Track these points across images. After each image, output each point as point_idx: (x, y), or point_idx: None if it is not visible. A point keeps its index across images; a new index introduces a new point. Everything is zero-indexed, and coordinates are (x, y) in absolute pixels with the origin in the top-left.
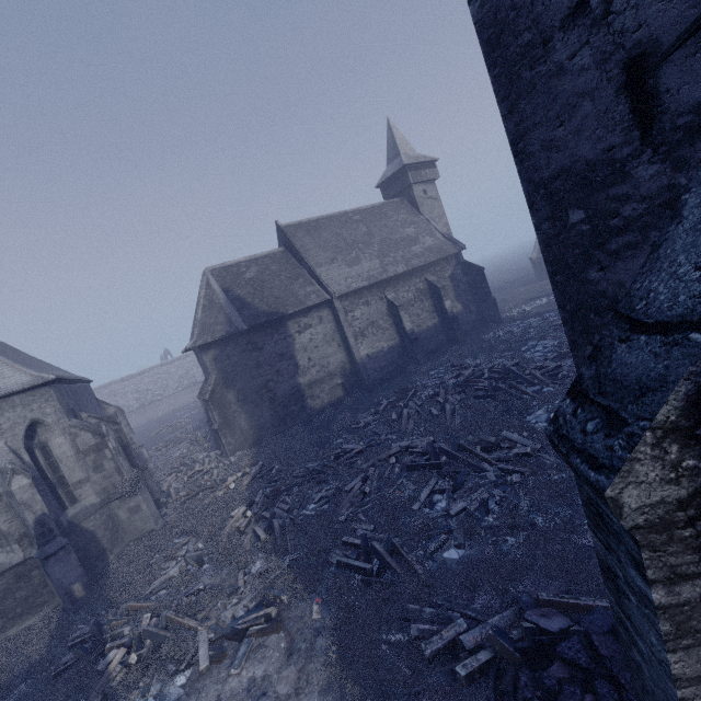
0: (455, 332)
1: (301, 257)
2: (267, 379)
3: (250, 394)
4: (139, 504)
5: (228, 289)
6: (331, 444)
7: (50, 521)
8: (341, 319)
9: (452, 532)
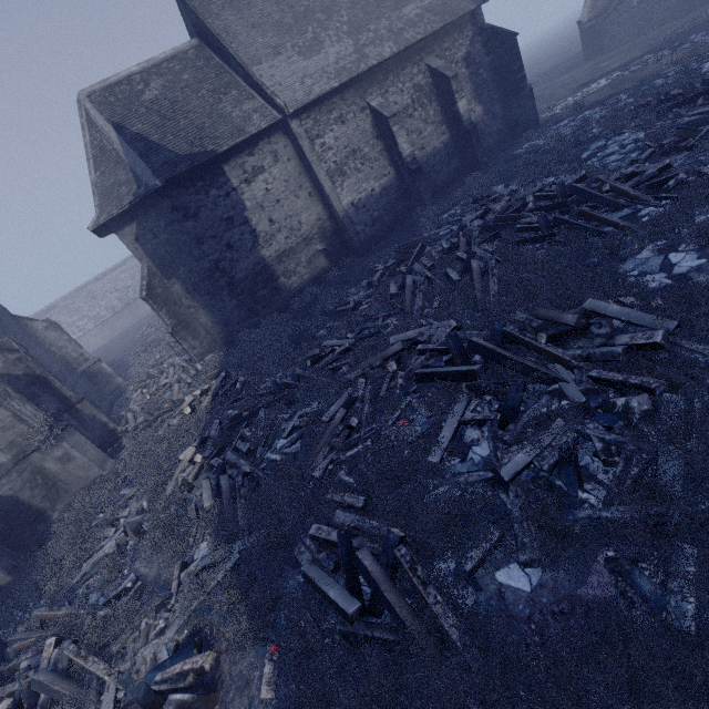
0: (473, 151)
1: (225, 50)
2: (217, 258)
3: (200, 283)
4: (68, 452)
5: (121, 124)
6: (312, 337)
7: None
8: (305, 151)
9: (511, 526)
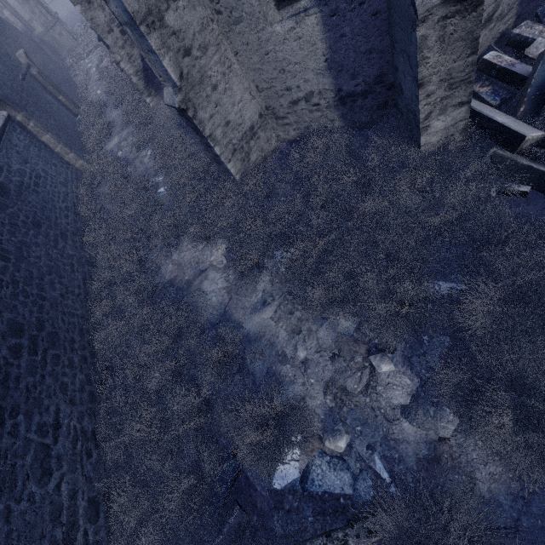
0: None
1: None
2: None
3: None
4: (61, 32)
5: None
6: None
7: (29, 32)
8: None
9: None
